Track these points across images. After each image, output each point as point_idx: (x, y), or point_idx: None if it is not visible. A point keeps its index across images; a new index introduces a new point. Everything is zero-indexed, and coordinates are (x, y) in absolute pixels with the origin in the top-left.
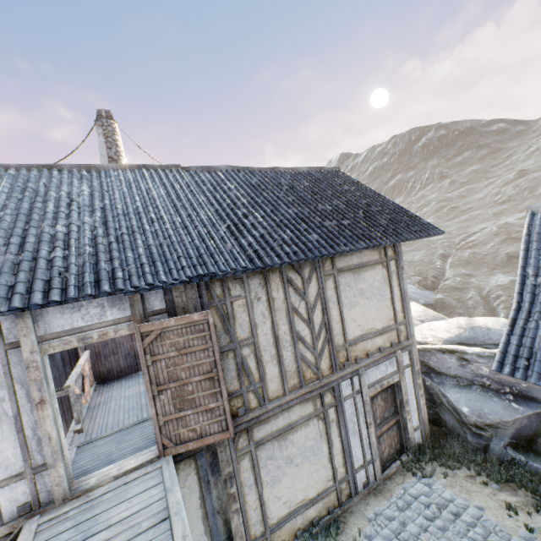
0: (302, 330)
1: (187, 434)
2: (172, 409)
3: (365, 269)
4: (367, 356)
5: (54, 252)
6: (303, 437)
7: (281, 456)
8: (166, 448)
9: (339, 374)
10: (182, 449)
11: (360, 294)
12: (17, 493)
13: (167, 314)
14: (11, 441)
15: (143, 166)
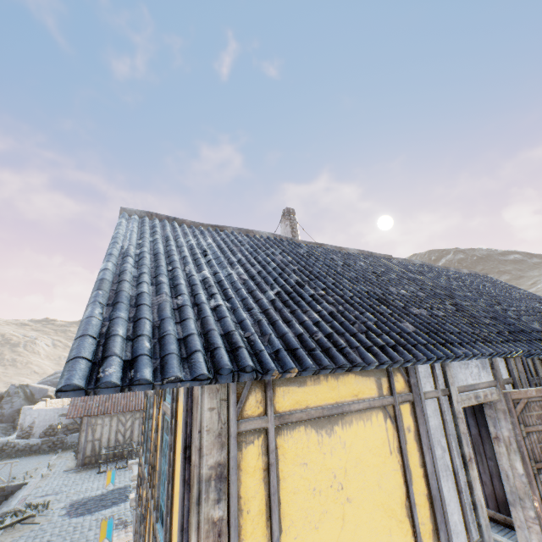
0: None
1: None
2: None
3: None
4: None
5: (436, 311)
6: None
7: None
8: None
9: None
10: None
11: None
12: None
13: (512, 385)
14: (455, 502)
15: (370, 253)
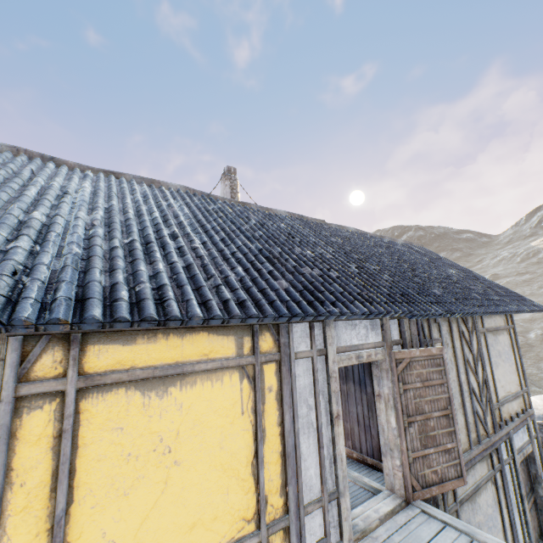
0: (472, 382)
1: (430, 476)
2: (418, 445)
3: (498, 332)
4: (510, 419)
5: (333, 272)
6: (484, 502)
7: (474, 521)
8: (414, 490)
9: (499, 435)
10: (426, 493)
11: (499, 355)
12: (315, 524)
13: (401, 346)
14: (314, 457)
15: (301, 217)
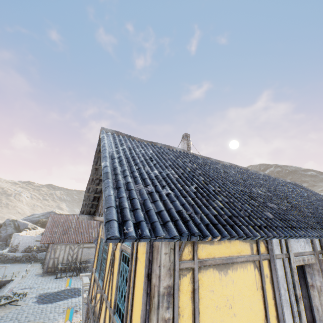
0: None
1: None
2: None
3: None
4: None
5: (281, 206)
6: None
7: None
8: None
9: None
10: None
11: None
12: None
13: (322, 254)
14: (290, 322)
15: (236, 165)
